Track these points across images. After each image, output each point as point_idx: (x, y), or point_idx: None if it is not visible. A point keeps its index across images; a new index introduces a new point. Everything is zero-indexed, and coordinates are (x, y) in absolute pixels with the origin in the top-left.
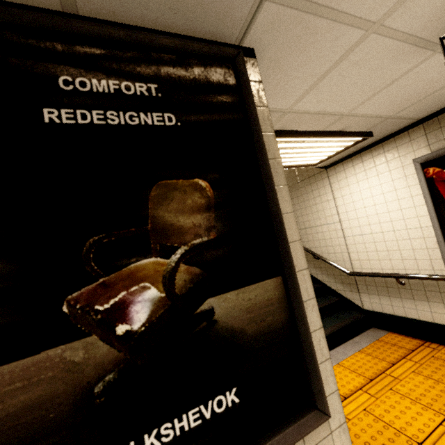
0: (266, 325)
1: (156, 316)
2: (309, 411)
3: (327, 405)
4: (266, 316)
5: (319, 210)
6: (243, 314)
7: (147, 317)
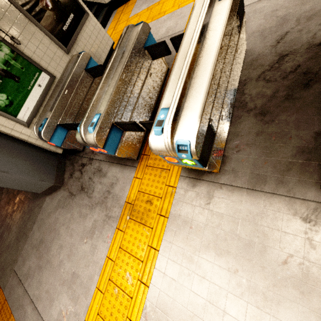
0: None
1: (52, 4)
2: (85, 14)
3: (87, 12)
4: None
5: None
6: None
7: (51, 5)
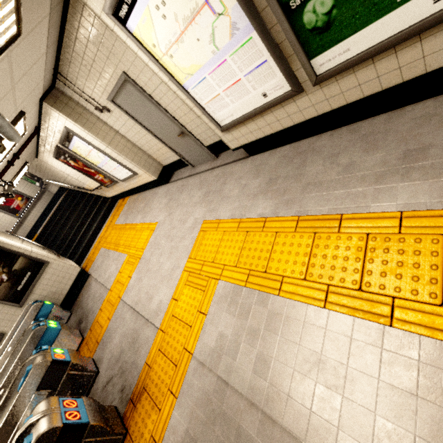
0: (26, 263)
1: (7, 276)
2: (44, 265)
3: (47, 261)
4: (24, 262)
5: (58, 172)
6: (20, 265)
7: (6, 277)
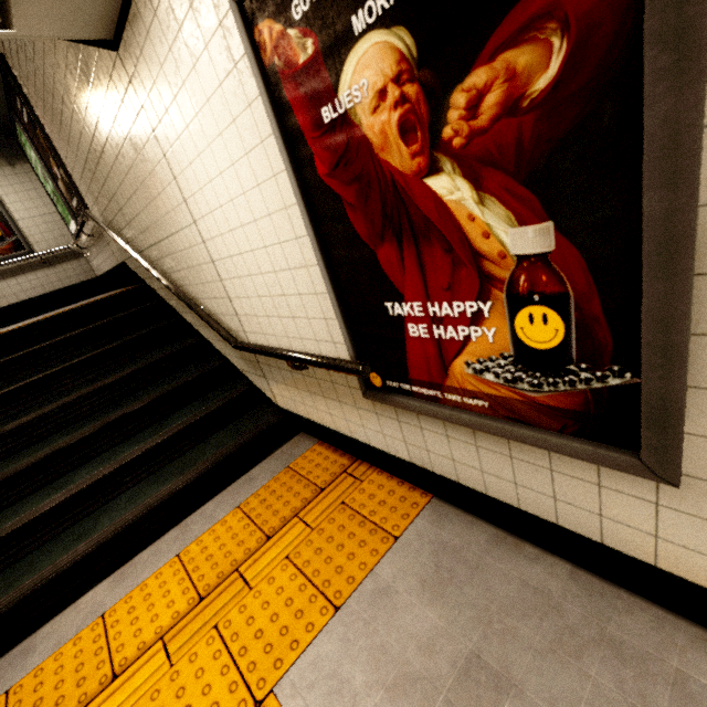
0: None
1: None
2: None
3: None
4: None
5: (159, 190)
6: None
7: None
